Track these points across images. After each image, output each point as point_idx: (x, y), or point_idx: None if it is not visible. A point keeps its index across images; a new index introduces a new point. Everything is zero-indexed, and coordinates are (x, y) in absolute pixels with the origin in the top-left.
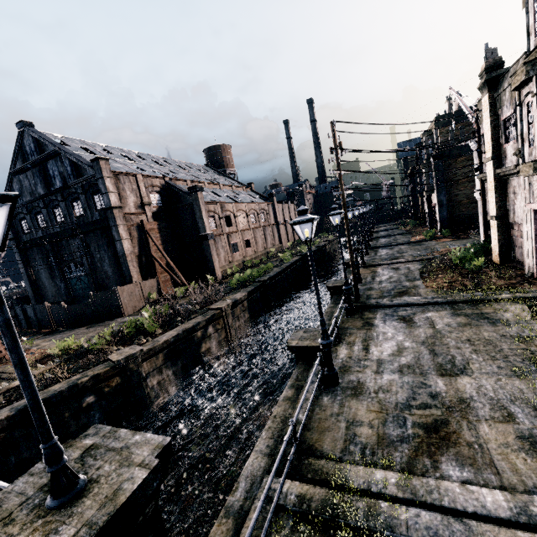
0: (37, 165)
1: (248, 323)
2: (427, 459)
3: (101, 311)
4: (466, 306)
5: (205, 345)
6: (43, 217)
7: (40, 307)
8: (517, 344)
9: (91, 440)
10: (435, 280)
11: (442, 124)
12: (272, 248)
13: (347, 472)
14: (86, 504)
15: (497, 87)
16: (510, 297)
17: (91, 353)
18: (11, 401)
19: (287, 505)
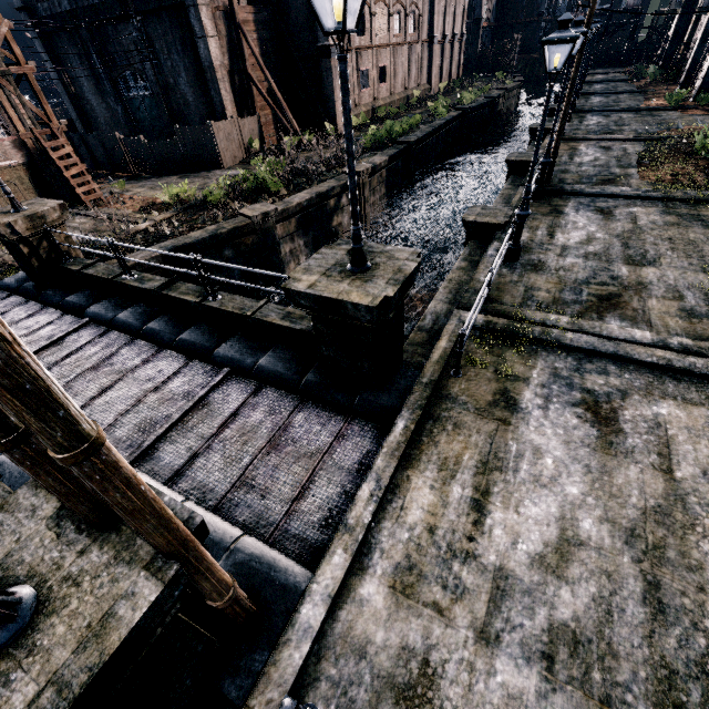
0: None
1: (383, 201)
2: (594, 314)
3: (193, 157)
4: (684, 206)
5: (336, 218)
6: None
7: (109, 139)
8: None
9: (347, 246)
10: (657, 171)
11: None
12: (416, 90)
13: (527, 313)
14: (381, 273)
15: None
16: None
17: (208, 207)
18: (150, 243)
19: (476, 325)
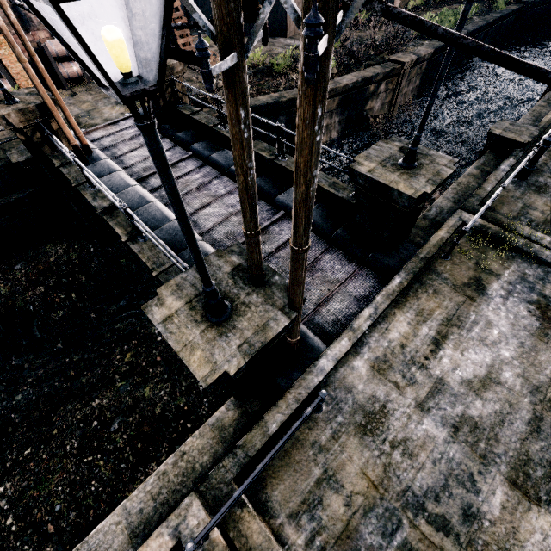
0: None
1: (414, 93)
2: None
3: None
4: None
5: (370, 103)
6: None
7: None
8: None
9: (400, 144)
10: None
11: None
12: None
13: (517, 226)
14: (423, 172)
15: None
16: None
17: (272, 74)
18: None
19: (472, 226)
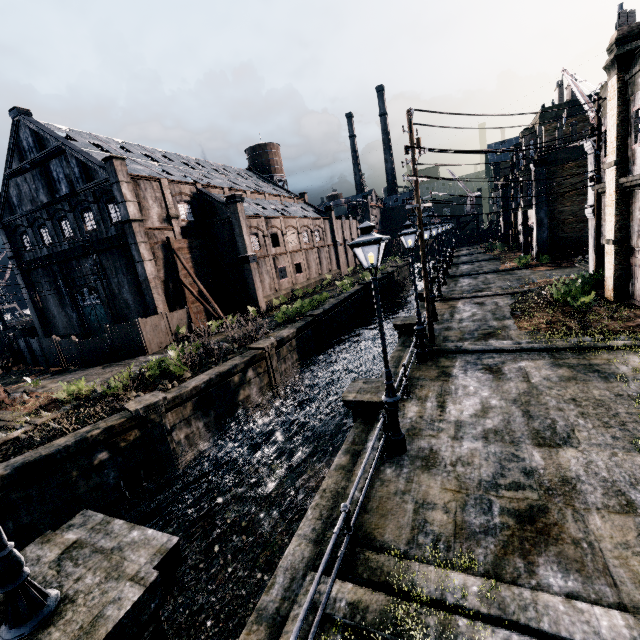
0: (37, 165)
1: (297, 366)
2: (519, 559)
3: (120, 348)
4: (571, 355)
5: (243, 392)
6: (48, 231)
7: (47, 341)
8: (637, 407)
9: (76, 533)
10: (531, 320)
11: (549, 119)
12: (328, 275)
13: (415, 574)
14: (53, 638)
15: (631, 66)
16: (628, 344)
17: (105, 399)
18: (7, 456)
19: (335, 615)
